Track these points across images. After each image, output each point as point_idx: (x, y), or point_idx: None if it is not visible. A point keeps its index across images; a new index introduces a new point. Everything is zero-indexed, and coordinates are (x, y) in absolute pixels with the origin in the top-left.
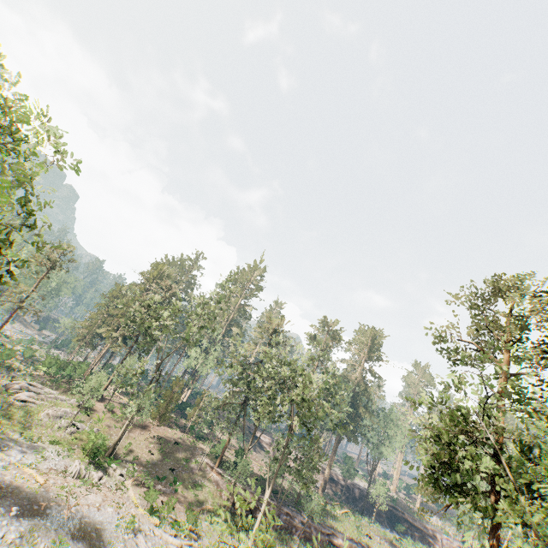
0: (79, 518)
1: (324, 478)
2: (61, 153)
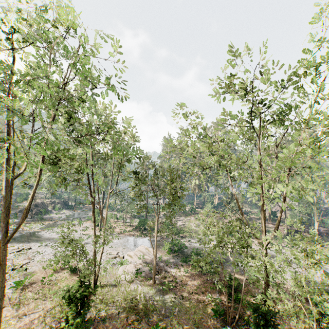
0: None
1: None
2: None
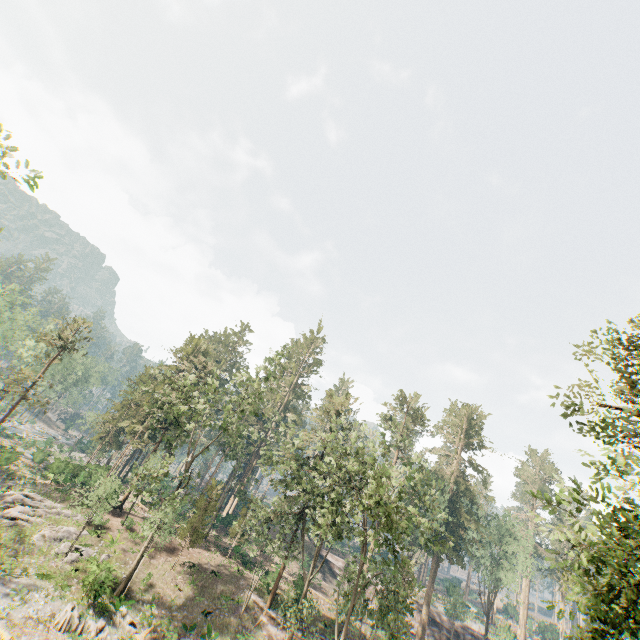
0: None
1: (422, 619)
2: (4, 156)
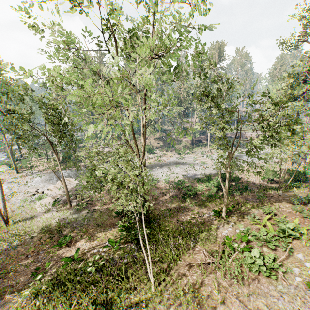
0: (170, 162)
1: None
2: None
